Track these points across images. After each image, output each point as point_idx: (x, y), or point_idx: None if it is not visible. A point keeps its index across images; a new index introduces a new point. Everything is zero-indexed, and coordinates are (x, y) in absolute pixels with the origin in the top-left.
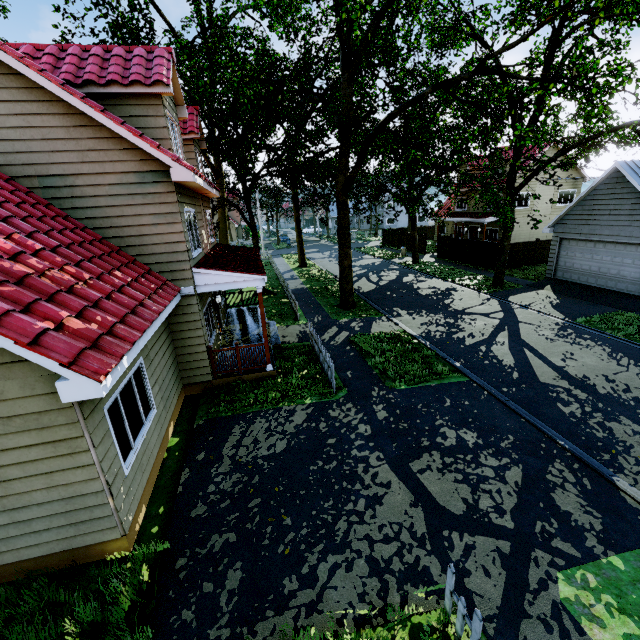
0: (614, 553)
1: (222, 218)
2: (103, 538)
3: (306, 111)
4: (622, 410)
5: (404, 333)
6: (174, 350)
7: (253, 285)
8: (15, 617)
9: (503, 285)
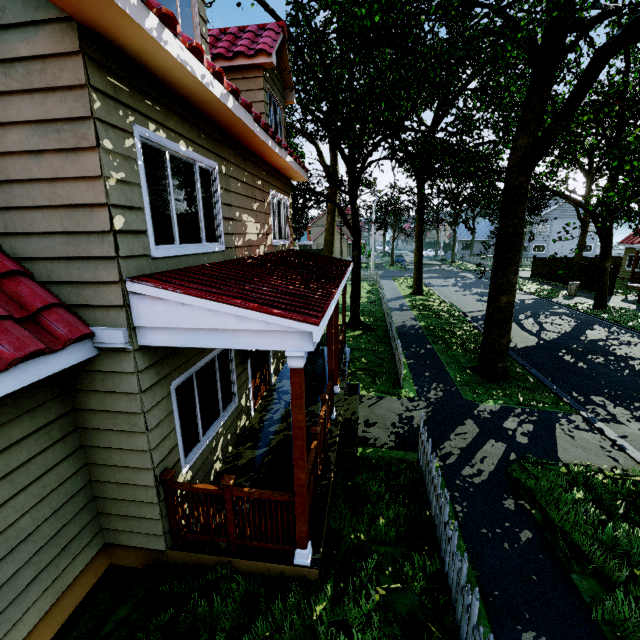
0: None
1: (329, 229)
2: None
3: (453, 91)
4: None
5: None
6: (85, 468)
7: (279, 345)
8: None
9: None
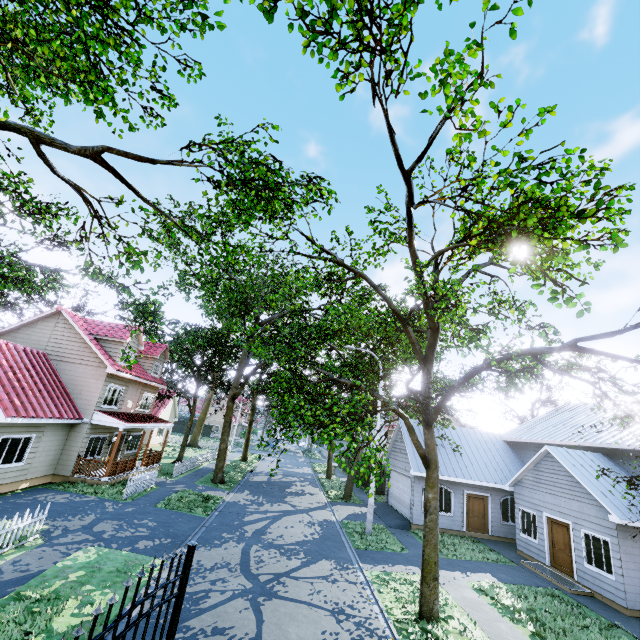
0: (129, 551)
1: (205, 410)
2: None
3: None
4: (252, 542)
5: (221, 498)
6: (62, 450)
7: (119, 426)
8: None
9: (351, 500)
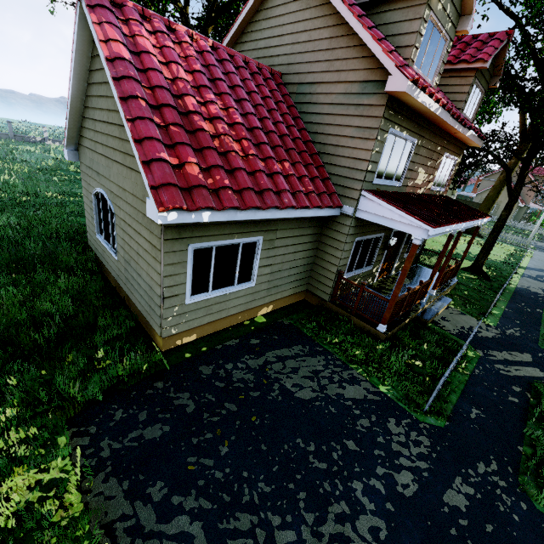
0: None
1: (497, 186)
2: (155, 328)
3: None
4: None
5: None
6: (314, 257)
7: (412, 232)
8: (110, 326)
9: None
